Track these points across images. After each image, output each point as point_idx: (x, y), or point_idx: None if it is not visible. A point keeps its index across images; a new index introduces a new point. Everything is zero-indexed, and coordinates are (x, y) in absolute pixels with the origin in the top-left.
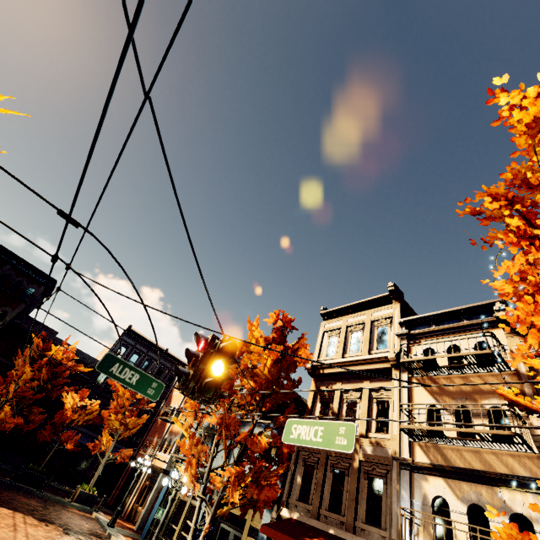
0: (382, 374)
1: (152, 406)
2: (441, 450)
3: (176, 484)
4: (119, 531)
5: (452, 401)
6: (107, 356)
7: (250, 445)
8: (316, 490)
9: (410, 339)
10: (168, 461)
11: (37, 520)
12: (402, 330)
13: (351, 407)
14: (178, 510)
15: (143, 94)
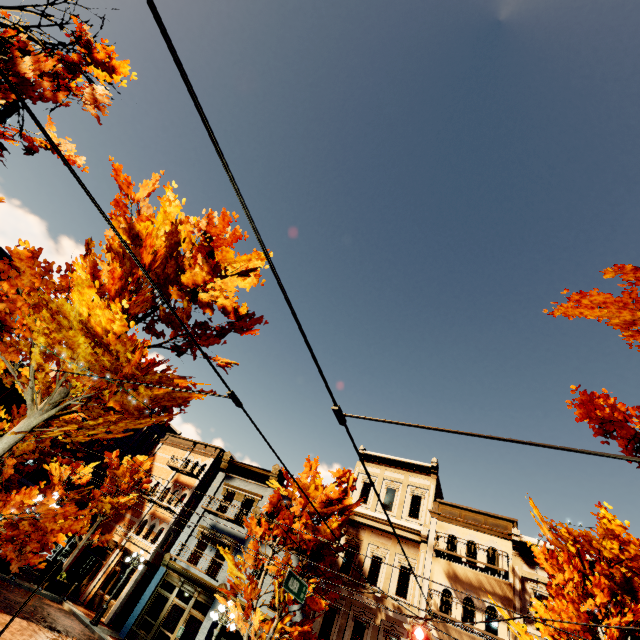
0: (410, 542)
1: (146, 487)
2: (448, 629)
3: (222, 618)
4: (103, 631)
5: (463, 590)
6: (288, 573)
7: (309, 602)
8: (338, 635)
9: (439, 519)
10: (153, 552)
11: (49, 630)
12: (434, 508)
13: (376, 563)
14: (171, 614)
15: (524, 616)
